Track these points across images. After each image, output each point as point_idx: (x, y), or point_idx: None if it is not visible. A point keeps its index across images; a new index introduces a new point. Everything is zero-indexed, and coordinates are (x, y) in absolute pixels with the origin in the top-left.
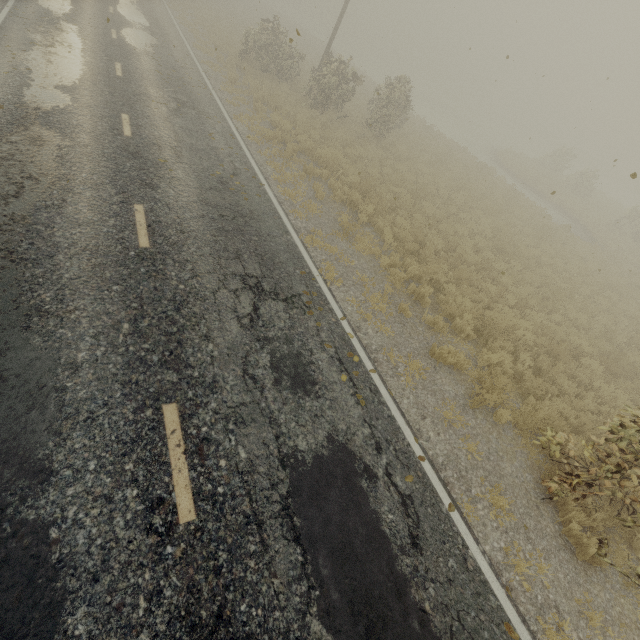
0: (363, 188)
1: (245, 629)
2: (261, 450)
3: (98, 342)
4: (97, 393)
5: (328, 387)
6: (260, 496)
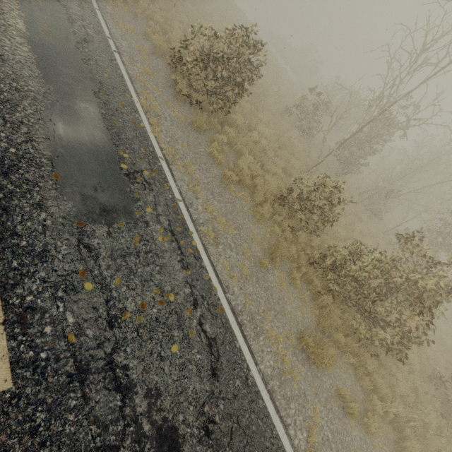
0: None
1: None
2: None
3: None
4: None
5: None
6: None
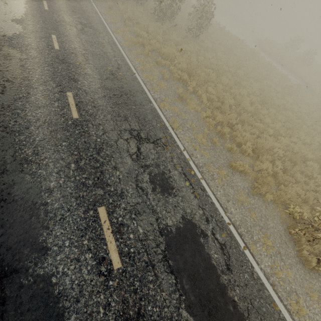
0: (189, 71)
1: (151, 318)
2: (149, 227)
3: (60, 176)
4: (63, 204)
5: (180, 190)
6: (151, 251)
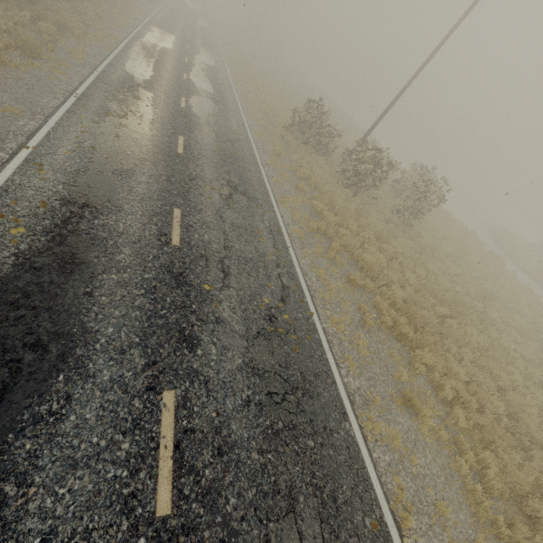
0: (410, 311)
1: None
2: None
3: None
4: None
5: None
6: None
